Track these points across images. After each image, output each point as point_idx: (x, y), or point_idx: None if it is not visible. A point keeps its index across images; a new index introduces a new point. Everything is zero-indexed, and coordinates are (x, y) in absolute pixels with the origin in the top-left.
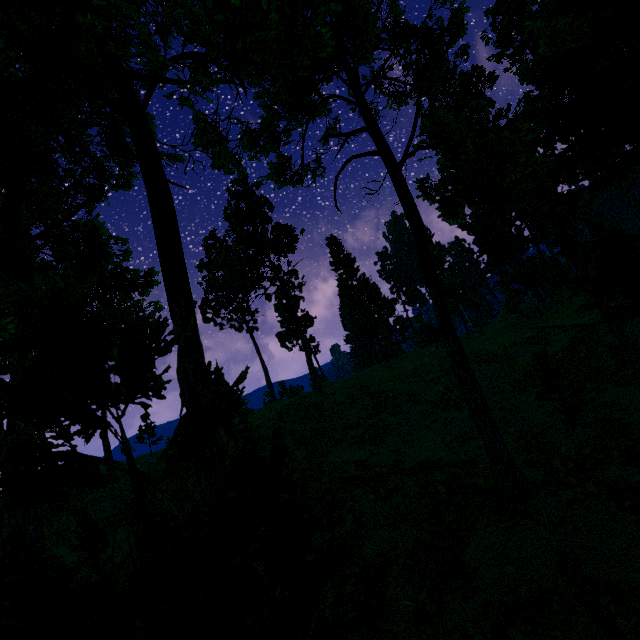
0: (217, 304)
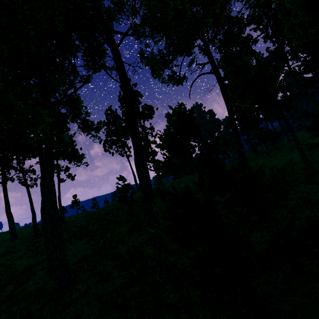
0: (111, 143)
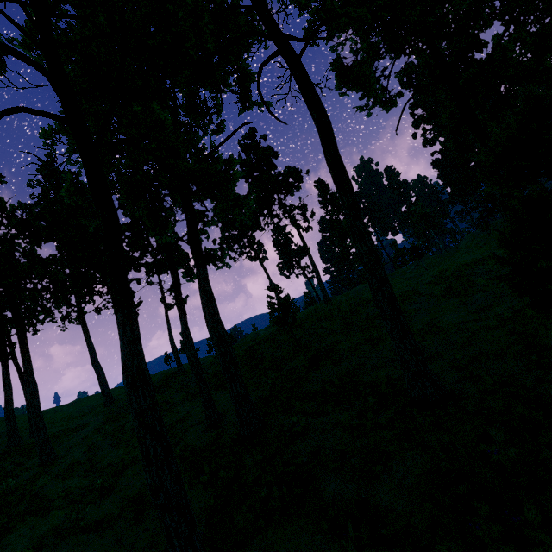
0: (230, 242)
